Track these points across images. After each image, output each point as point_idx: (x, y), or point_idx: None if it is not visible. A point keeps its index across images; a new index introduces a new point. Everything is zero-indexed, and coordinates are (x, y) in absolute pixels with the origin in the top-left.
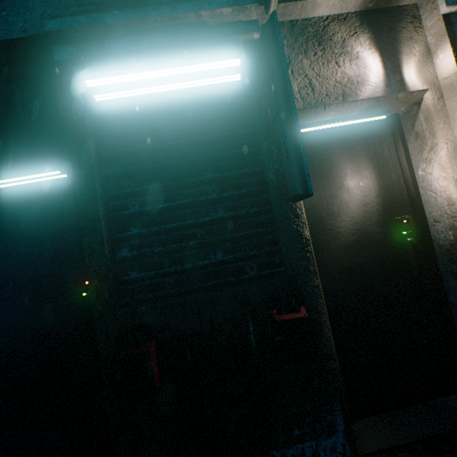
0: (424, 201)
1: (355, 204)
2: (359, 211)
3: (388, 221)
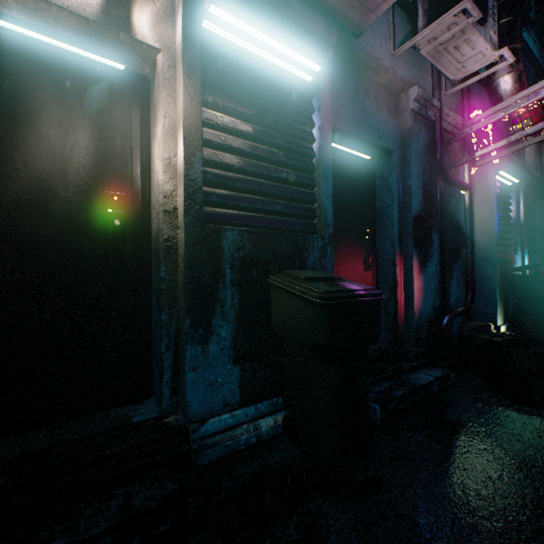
0: (152, 185)
1: (46, 155)
2: (51, 165)
3: (95, 193)
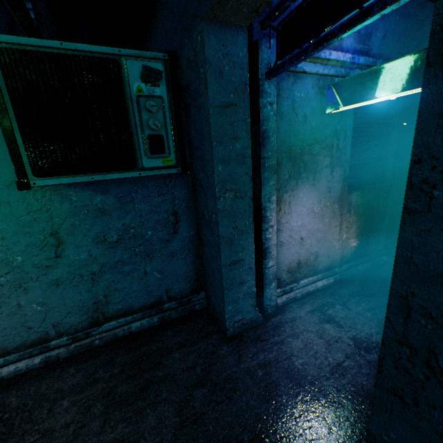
0: None
1: None
2: None
3: None
